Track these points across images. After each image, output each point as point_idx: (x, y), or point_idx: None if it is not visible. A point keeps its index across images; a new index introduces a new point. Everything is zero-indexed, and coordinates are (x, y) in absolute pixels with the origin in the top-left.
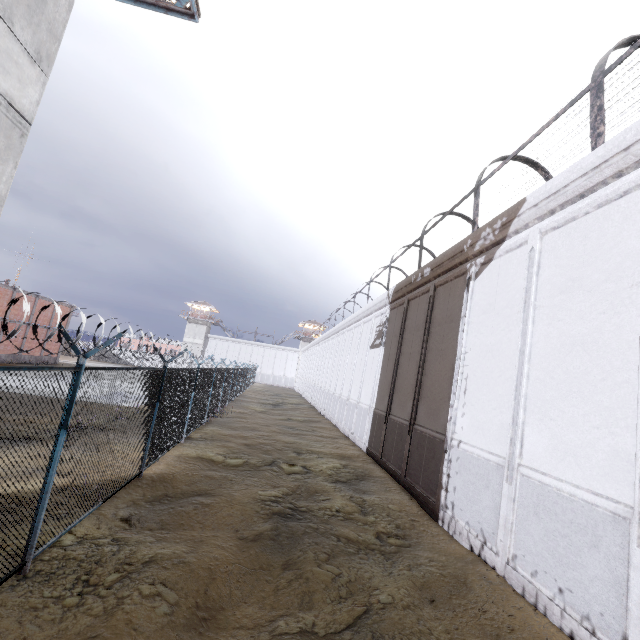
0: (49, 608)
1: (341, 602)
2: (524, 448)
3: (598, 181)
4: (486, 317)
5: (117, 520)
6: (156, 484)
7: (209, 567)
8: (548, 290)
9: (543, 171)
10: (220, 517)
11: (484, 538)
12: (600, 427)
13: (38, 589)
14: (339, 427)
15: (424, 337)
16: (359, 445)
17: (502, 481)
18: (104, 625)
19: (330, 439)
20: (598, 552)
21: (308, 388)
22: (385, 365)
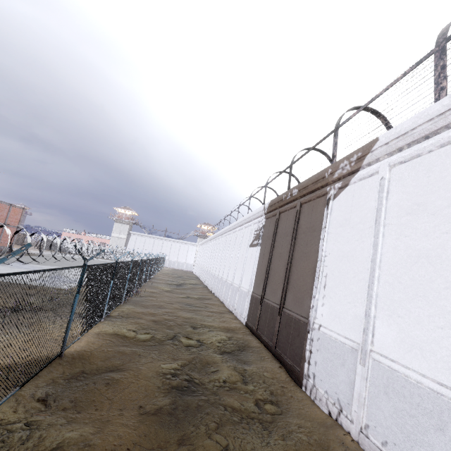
0: None
1: None
2: (375, 337)
3: (442, 125)
4: (342, 229)
5: (35, 400)
6: (75, 361)
7: (112, 450)
8: (396, 211)
9: (384, 119)
10: (127, 392)
11: (340, 406)
12: (444, 328)
13: None
14: (225, 304)
15: (292, 241)
16: (240, 319)
17: (356, 362)
18: None
19: (218, 314)
20: (444, 435)
21: (203, 272)
22: (261, 260)
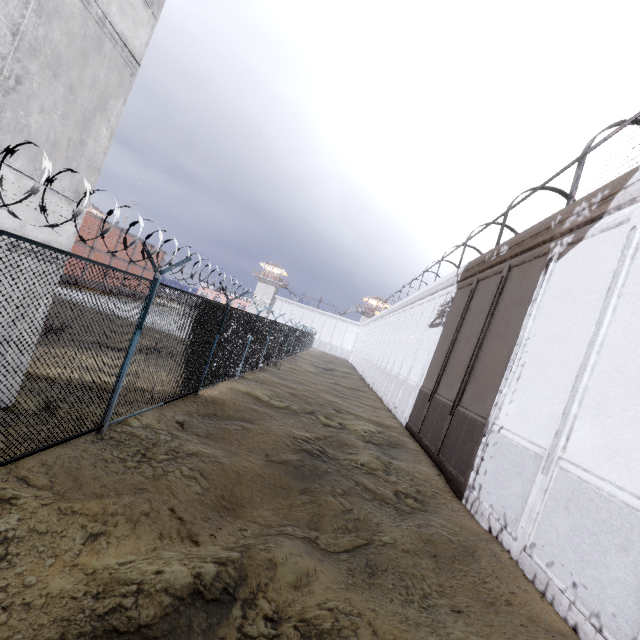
0: (115, 463)
1: (346, 531)
2: (570, 442)
3: None
4: (560, 302)
5: (174, 421)
6: (209, 404)
7: (238, 472)
8: None
9: None
10: (255, 441)
11: (505, 522)
12: None
13: (110, 449)
14: (384, 400)
15: (486, 319)
16: (399, 419)
17: (537, 471)
18: (151, 484)
19: (372, 408)
20: (626, 556)
21: (361, 361)
22: (440, 345)
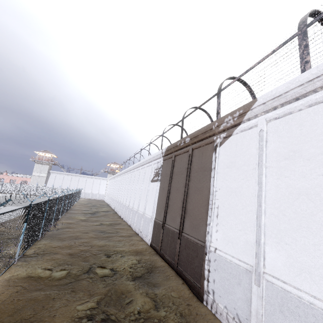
0: None
1: None
2: (266, 261)
3: (310, 90)
4: (229, 170)
5: None
6: None
7: None
8: (275, 156)
9: (249, 88)
10: None
11: (240, 321)
12: None
13: None
14: (132, 227)
15: (186, 178)
16: (145, 240)
17: (251, 282)
18: None
19: (127, 238)
20: None
21: (113, 201)
22: (161, 193)
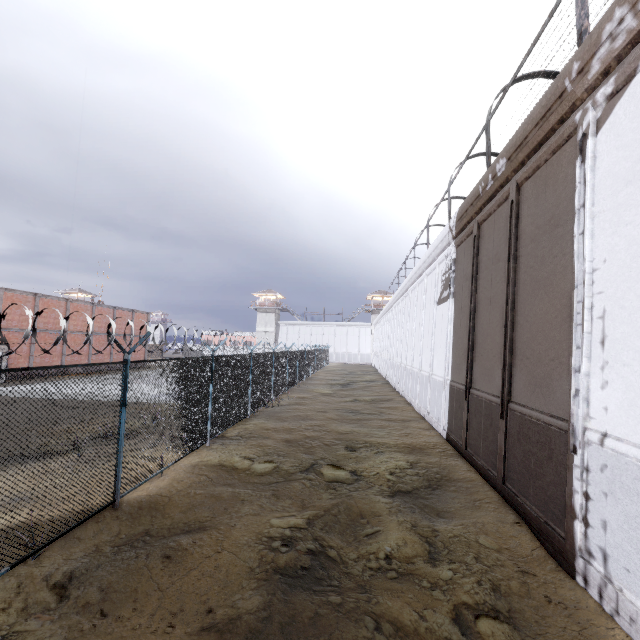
0: None
1: None
2: None
3: None
4: (636, 188)
5: (47, 586)
6: (142, 513)
7: None
8: None
9: None
10: (193, 577)
11: None
12: None
13: None
14: (413, 405)
15: (509, 268)
16: (437, 429)
17: None
18: None
19: (399, 423)
20: None
21: (382, 362)
22: (457, 322)
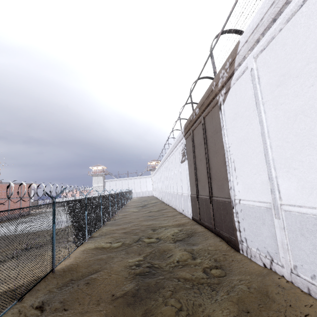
0: None
1: None
2: (281, 193)
3: (282, 4)
4: (235, 122)
5: (33, 308)
6: (66, 273)
7: None
8: (268, 89)
9: None
10: (102, 286)
11: (271, 257)
12: None
13: None
14: (176, 209)
15: (205, 147)
16: (188, 216)
17: (272, 218)
18: None
19: (172, 217)
20: None
21: (159, 193)
22: (190, 169)
